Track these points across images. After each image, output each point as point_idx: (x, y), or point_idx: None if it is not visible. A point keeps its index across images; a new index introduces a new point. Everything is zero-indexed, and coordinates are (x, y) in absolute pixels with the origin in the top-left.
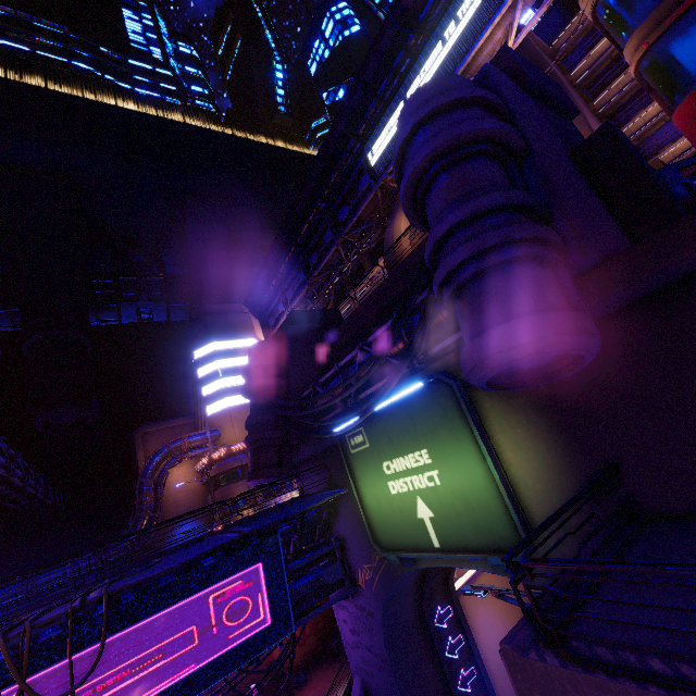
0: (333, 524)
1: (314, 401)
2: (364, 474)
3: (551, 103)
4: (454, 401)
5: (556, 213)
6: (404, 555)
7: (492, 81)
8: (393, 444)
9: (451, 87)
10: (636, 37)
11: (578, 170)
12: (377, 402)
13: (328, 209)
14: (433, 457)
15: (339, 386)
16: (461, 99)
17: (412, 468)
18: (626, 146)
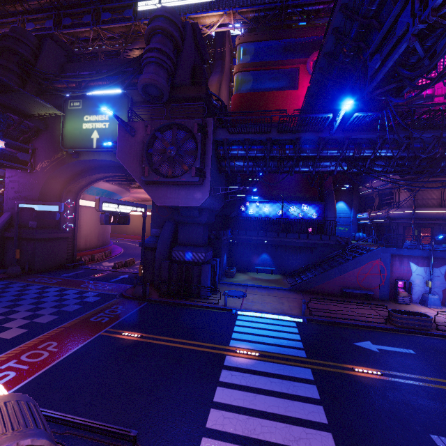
0: (31, 142)
1: (51, 83)
2: (72, 119)
3: (200, 53)
4: (127, 103)
5: (178, 69)
6: (77, 150)
7: (187, 27)
8: (94, 110)
9: (176, 17)
10: (238, 66)
11: (192, 71)
12: (99, 89)
13: (96, 3)
14: (110, 118)
15: (82, 76)
16: (175, 22)
17: (99, 120)
18: (202, 75)
